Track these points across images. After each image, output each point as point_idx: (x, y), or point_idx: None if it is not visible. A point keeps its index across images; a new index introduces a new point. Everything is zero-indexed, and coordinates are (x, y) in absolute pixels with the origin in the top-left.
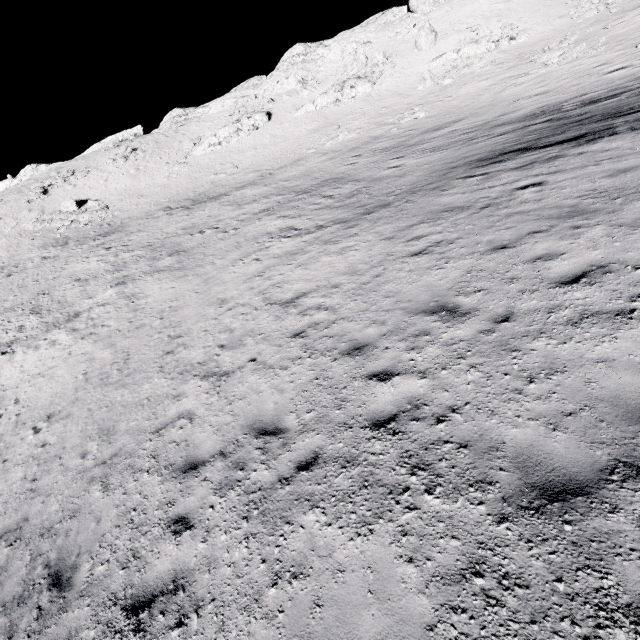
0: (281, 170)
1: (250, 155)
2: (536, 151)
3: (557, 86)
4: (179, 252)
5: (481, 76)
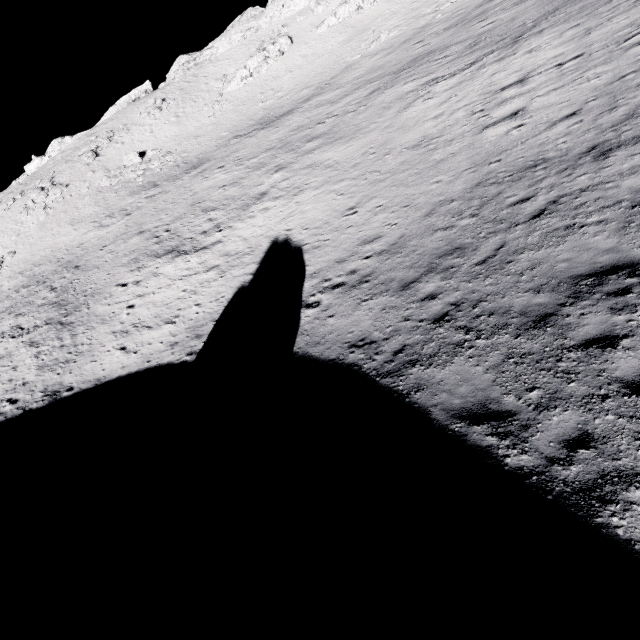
0: (337, 78)
1: (288, 78)
2: None
3: None
4: (317, 137)
5: None
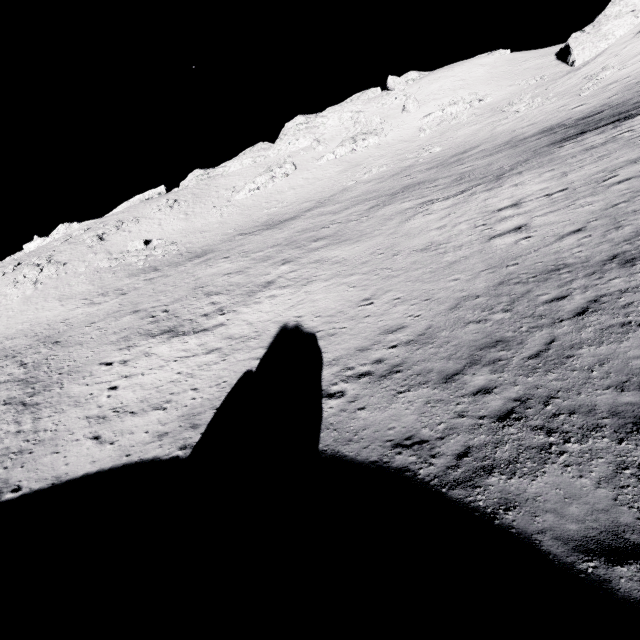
0: (336, 196)
1: (291, 193)
2: (594, 130)
3: (539, 120)
4: (323, 238)
5: (469, 123)
